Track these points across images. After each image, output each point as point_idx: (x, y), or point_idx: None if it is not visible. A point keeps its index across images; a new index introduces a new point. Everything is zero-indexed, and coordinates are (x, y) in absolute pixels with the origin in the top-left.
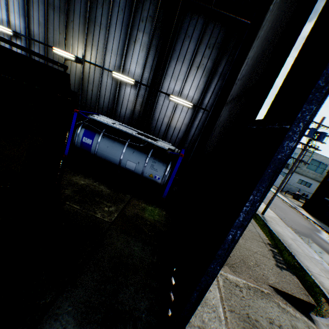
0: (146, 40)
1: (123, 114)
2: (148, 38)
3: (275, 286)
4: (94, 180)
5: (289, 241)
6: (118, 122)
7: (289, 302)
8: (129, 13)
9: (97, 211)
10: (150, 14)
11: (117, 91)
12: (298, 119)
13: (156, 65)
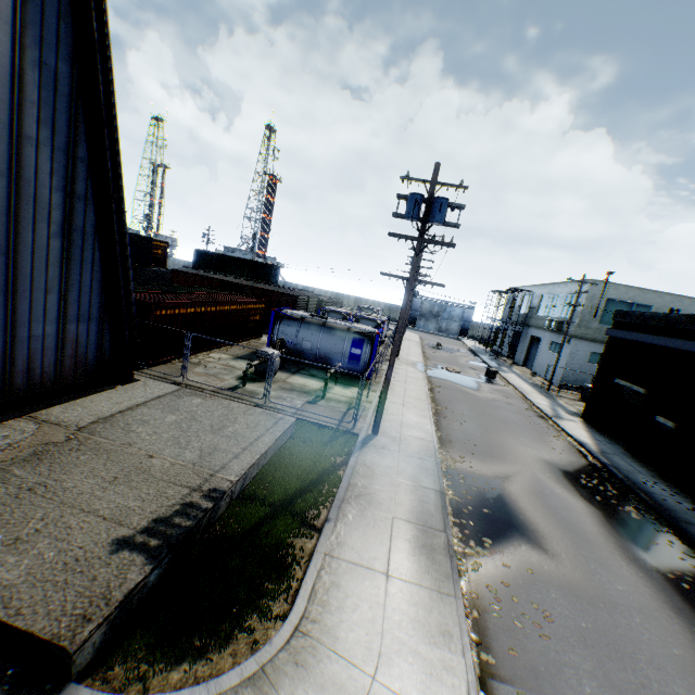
0: None
1: None
2: None
3: None
4: None
5: (377, 488)
6: None
7: None
8: None
9: None
10: None
11: None
12: None
13: None
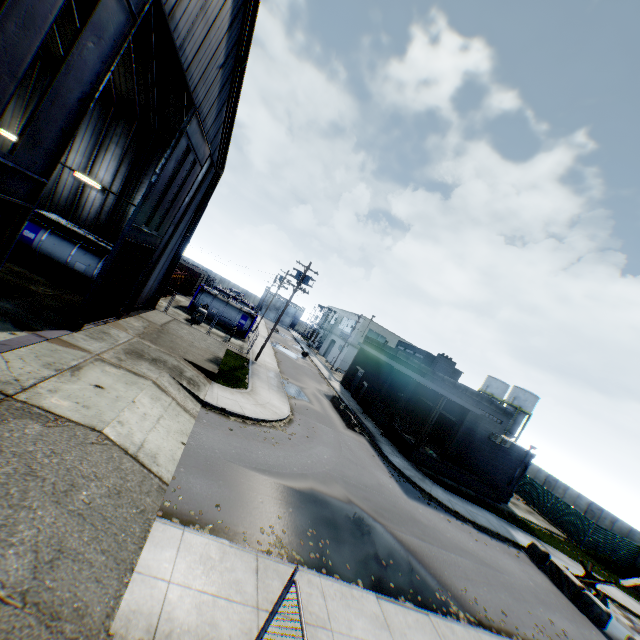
0: (120, 153)
1: (85, 219)
2: (122, 152)
3: (188, 359)
4: (33, 272)
5: (261, 375)
6: (76, 225)
7: (195, 369)
8: (103, 124)
9: (33, 286)
10: (125, 132)
11: (80, 192)
12: (130, 220)
13: (127, 177)
